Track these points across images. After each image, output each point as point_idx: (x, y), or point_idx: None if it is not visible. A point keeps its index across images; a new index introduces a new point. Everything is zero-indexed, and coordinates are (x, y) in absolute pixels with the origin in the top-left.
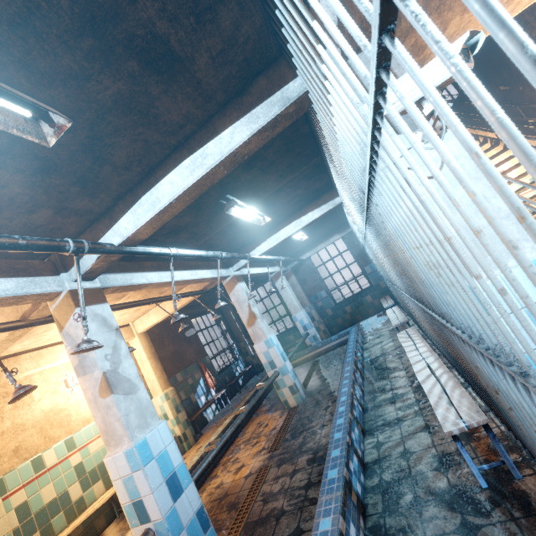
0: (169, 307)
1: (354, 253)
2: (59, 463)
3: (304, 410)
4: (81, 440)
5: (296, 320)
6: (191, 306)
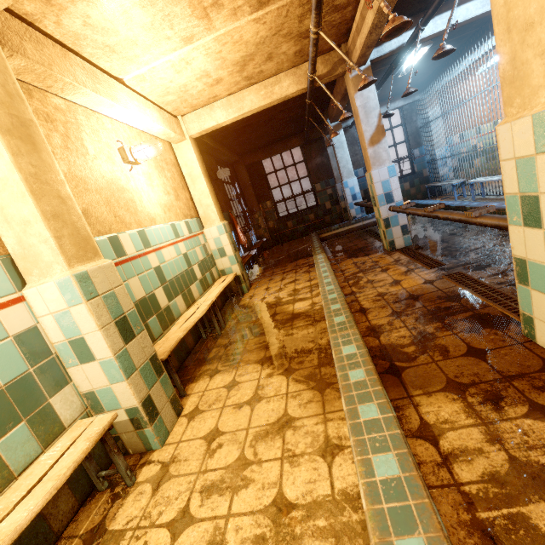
0: (250, 101)
1: (408, 130)
2: (139, 257)
3: (429, 246)
4: (153, 241)
5: (346, 186)
6: (221, 142)
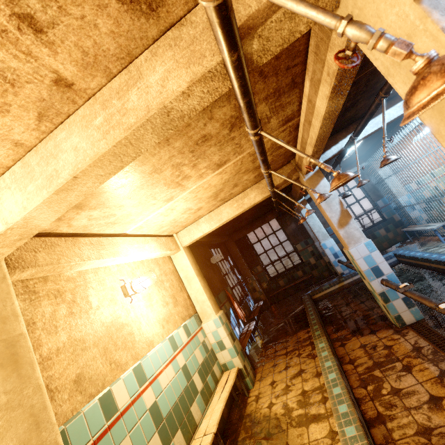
0: (227, 213)
1: (365, 188)
2: (132, 403)
3: None
4: (150, 370)
5: (325, 247)
6: (212, 234)
